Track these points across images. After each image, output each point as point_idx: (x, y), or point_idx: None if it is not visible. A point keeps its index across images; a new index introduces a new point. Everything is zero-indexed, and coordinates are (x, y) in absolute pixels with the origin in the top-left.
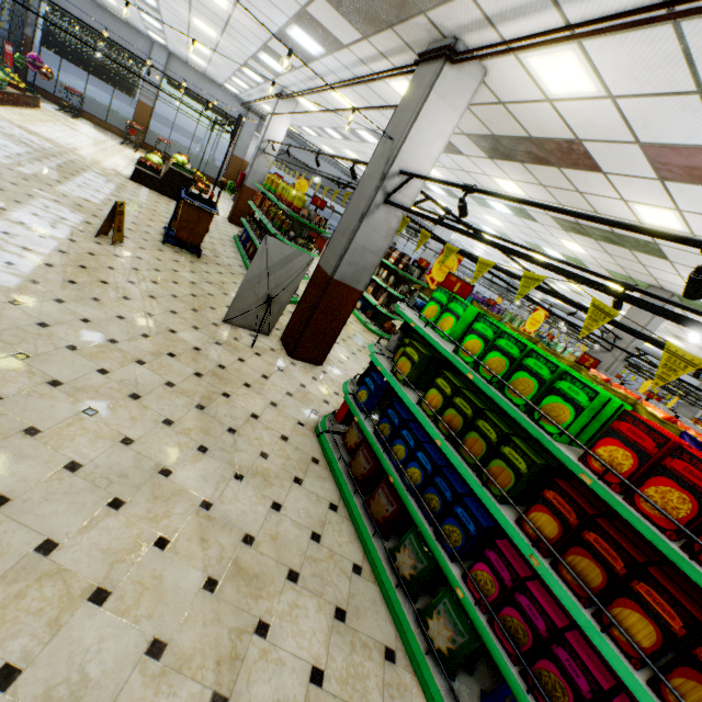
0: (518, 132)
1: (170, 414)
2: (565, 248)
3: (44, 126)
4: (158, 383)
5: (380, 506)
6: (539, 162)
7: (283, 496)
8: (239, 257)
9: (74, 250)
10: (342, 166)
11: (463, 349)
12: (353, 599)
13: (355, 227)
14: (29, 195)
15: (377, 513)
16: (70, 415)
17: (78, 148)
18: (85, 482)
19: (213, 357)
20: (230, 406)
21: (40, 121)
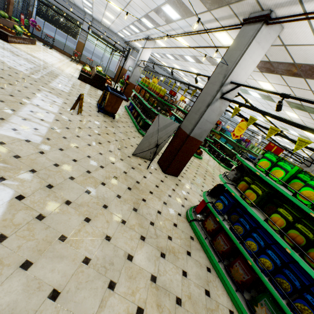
0: (287, 60)
1: (123, 216)
2: (286, 115)
3: (39, 53)
4: (113, 196)
5: (238, 273)
6: (292, 75)
7: (185, 265)
8: (129, 117)
9: (62, 119)
10: (169, 71)
11: (302, 195)
12: None
13: (204, 110)
14: (38, 90)
15: (237, 277)
16: (78, 223)
17: (54, 64)
18: (94, 271)
19: (132, 176)
20: (147, 207)
21: (36, 51)
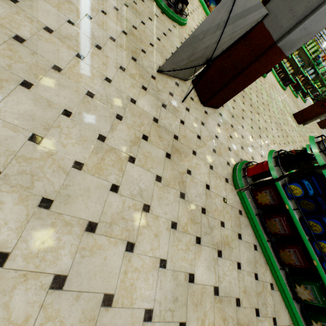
0: None
1: (171, 215)
2: None
3: None
4: (151, 181)
5: (289, 258)
6: None
7: (238, 255)
8: None
9: None
10: None
11: None
12: (275, 307)
13: None
14: None
15: (285, 260)
16: (120, 260)
17: None
18: (160, 324)
19: (167, 126)
20: (194, 184)
21: None
